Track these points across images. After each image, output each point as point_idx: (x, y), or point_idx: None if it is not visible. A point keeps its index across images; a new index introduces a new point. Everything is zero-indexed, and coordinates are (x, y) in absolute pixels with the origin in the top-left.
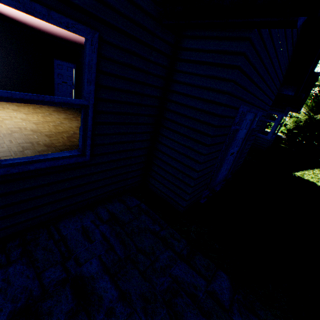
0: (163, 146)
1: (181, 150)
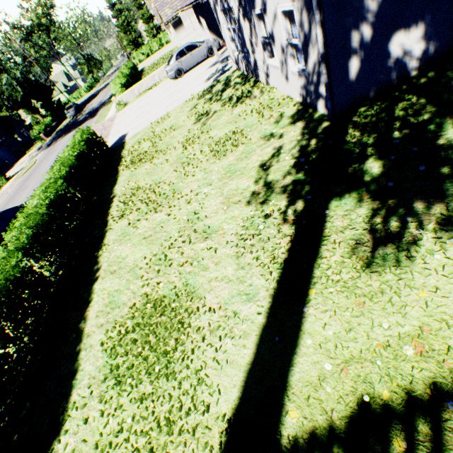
0: None
1: None
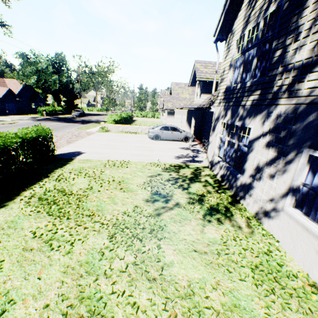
0: None
1: (0, 108)
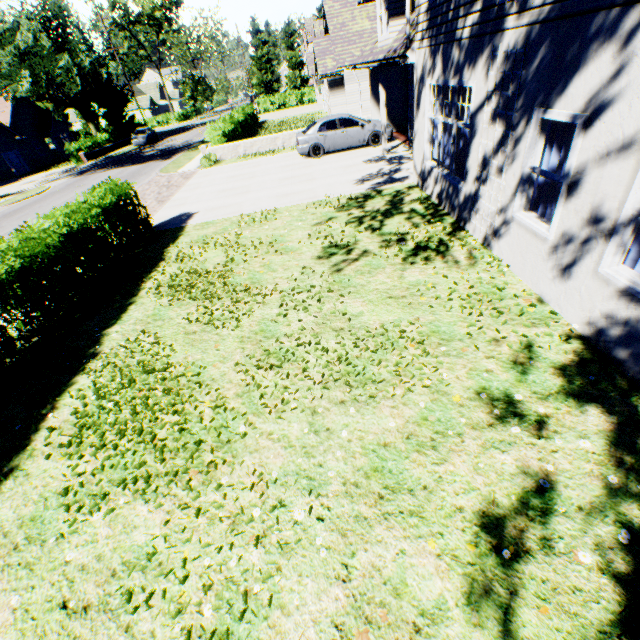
0: None
1: None
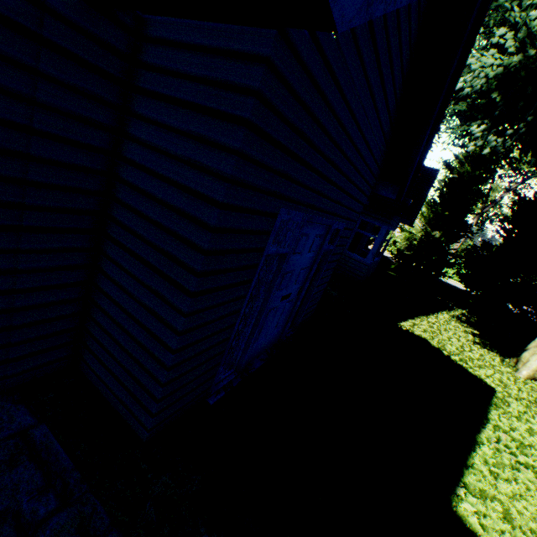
0: (111, 283)
1: (143, 298)
